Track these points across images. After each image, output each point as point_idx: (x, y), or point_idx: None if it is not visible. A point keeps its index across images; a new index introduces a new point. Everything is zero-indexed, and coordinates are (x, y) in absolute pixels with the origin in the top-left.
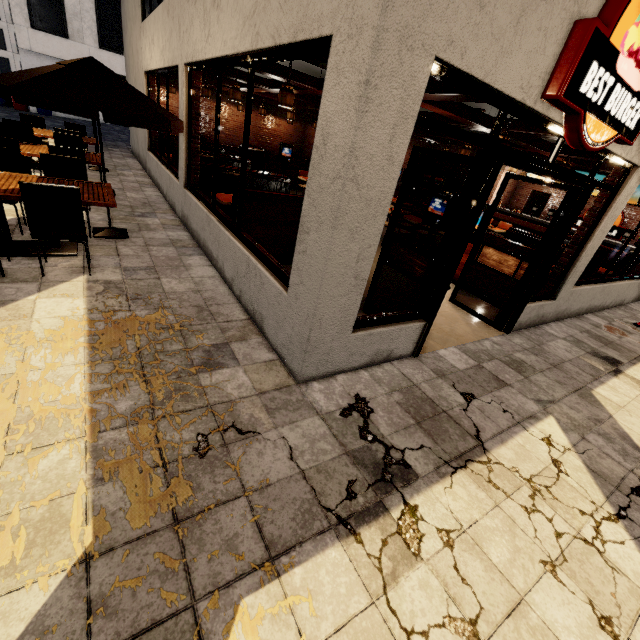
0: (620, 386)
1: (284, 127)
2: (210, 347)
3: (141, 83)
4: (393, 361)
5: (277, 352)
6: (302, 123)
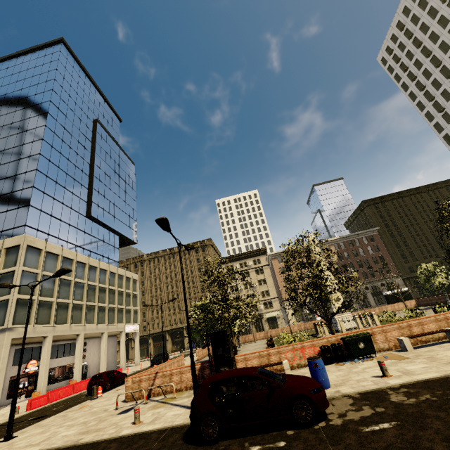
0: None
1: None
2: None
3: None
4: None
5: None
6: None
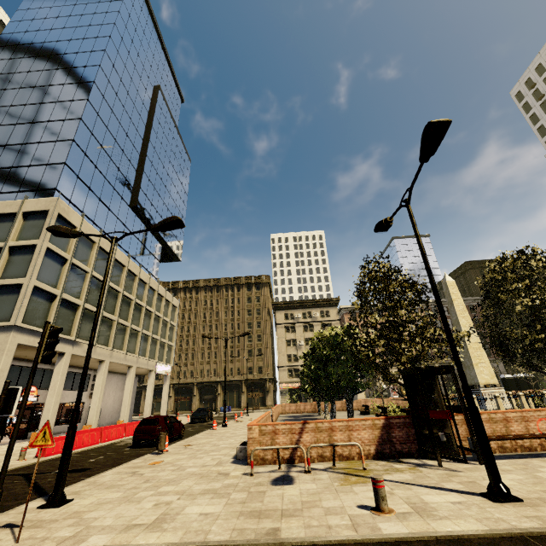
0: None
1: None
2: None
3: None
4: None
5: None
6: None
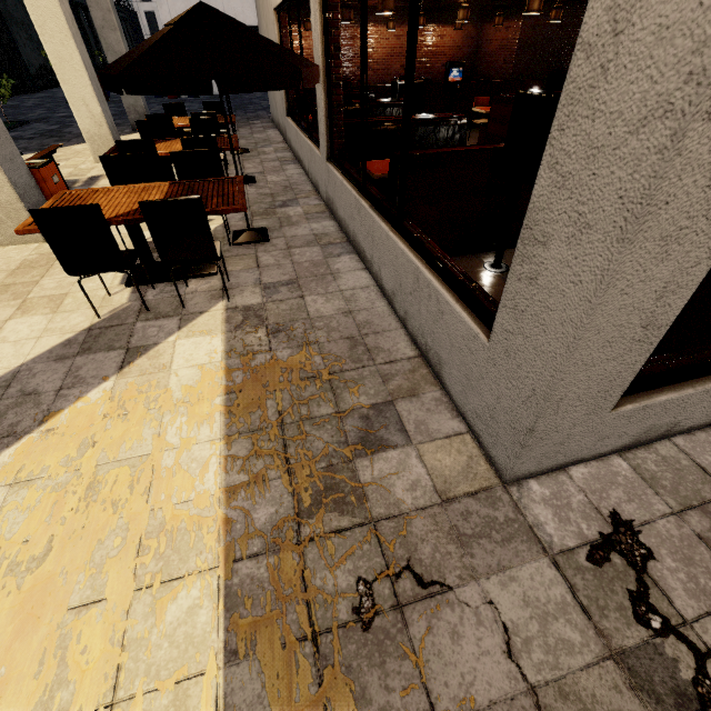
0: None
1: (449, 37)
2: (368, 410)
3: (272, 27)
4: (674, 436)
5: (465, 420)
6: (475, 23)
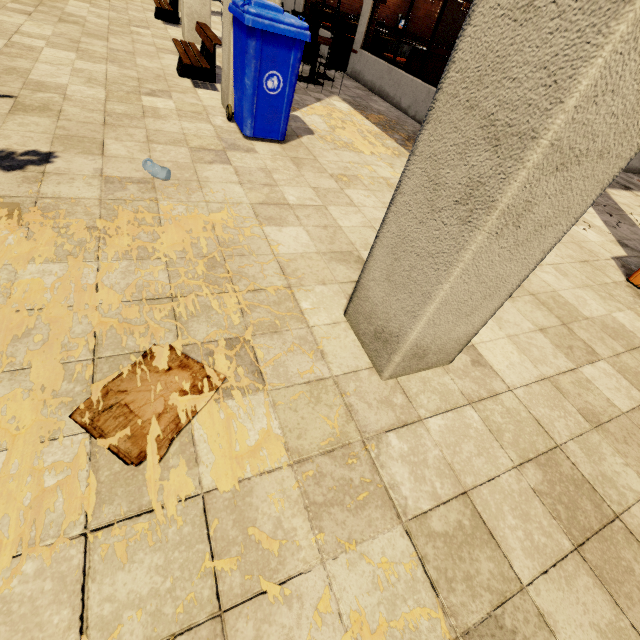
0: (623, 192)
1: None
2: (413, 131)
3: None
4: None
5: None
6: None
